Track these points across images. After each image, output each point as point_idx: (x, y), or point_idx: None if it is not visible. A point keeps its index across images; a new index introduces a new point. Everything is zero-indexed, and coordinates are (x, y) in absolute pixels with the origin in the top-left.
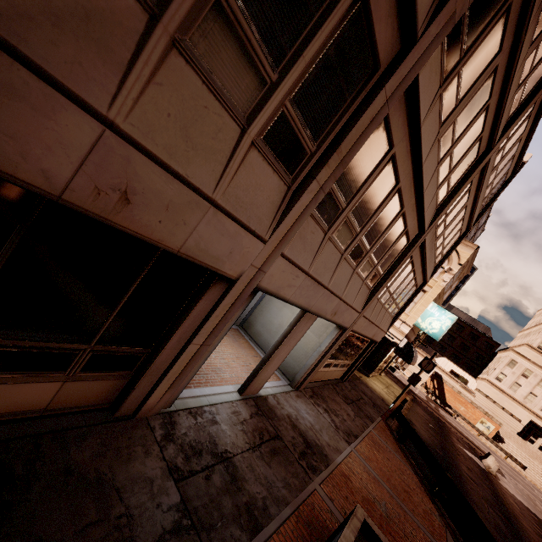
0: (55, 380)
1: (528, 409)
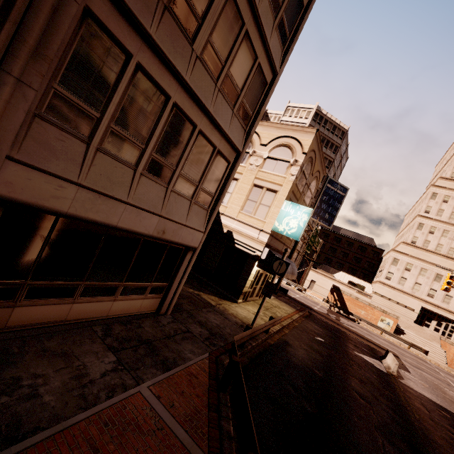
0: None
1: (417, 298)
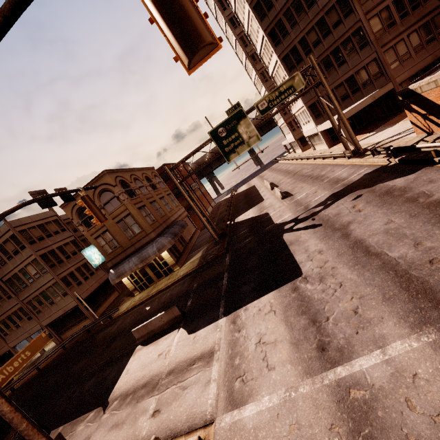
0: None
1: None
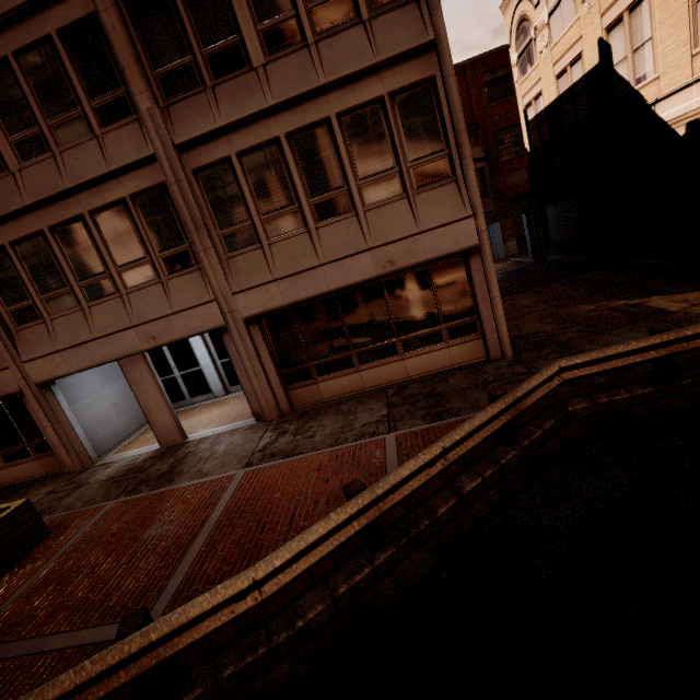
0: (35, 460)
1: None
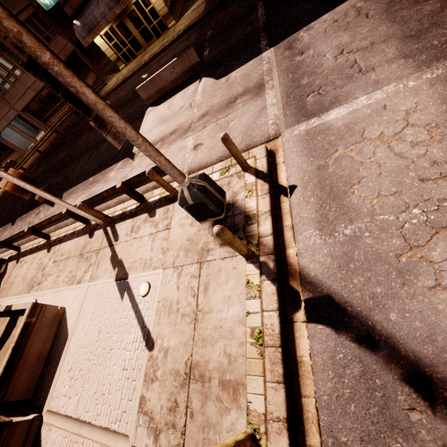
0: (15, 153)
1: None
